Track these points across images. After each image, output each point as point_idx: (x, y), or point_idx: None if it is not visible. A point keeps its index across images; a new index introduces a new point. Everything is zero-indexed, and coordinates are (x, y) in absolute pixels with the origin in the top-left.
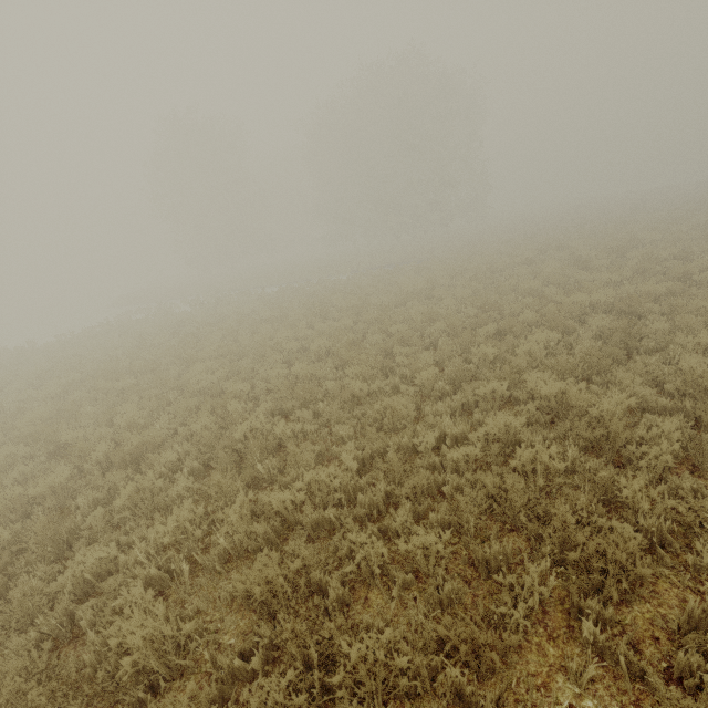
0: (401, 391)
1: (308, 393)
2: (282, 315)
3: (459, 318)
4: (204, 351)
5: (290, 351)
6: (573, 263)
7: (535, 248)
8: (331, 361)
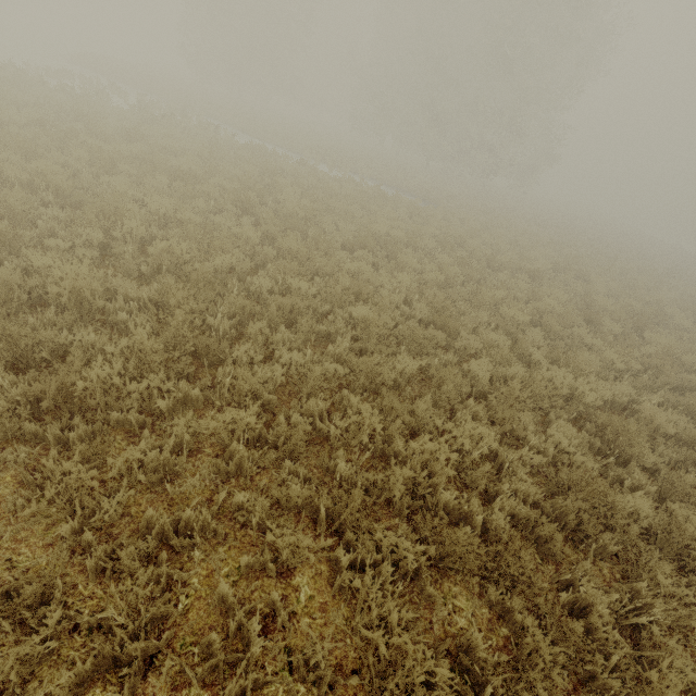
0: (173, 422)
1: (16, 337)
2: (201, 177)
3: (396, 314)
4: (8, 163)
5: (133, 234)
6: (581, 306)
7: (554, 259)
8: (159, 286)
